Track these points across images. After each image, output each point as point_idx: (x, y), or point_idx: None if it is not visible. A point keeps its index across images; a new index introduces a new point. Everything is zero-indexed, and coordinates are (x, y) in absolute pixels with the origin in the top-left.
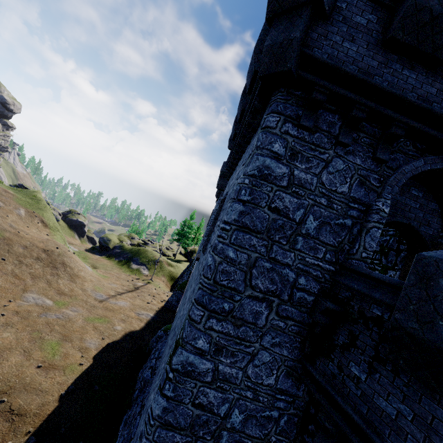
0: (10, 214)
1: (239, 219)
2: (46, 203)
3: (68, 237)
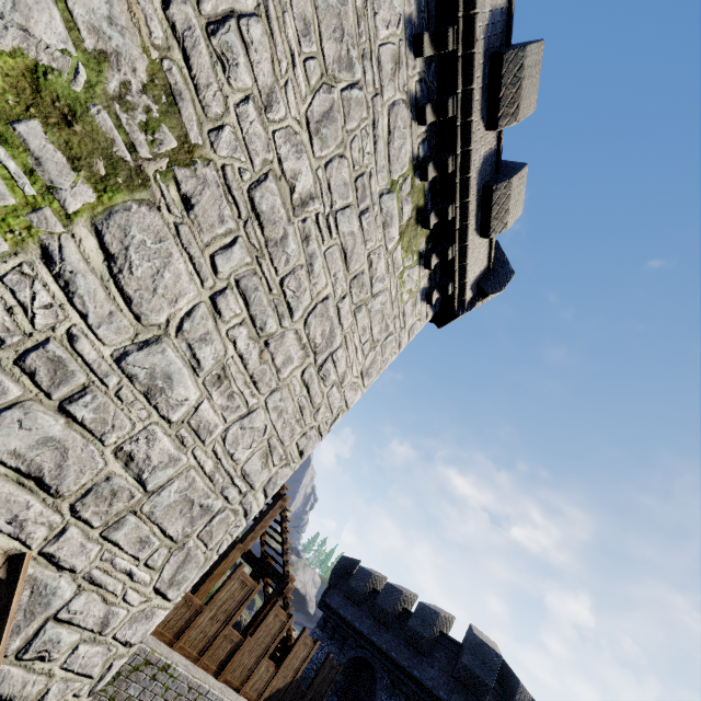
0: None
1: None
2: None
3: None
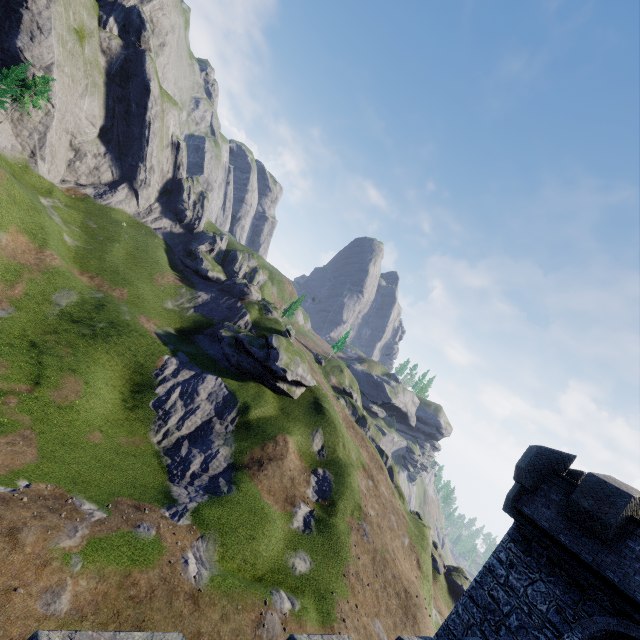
0: (397, 539)
1: (470, 590)
2: (429, 543)
3: (441, 603)
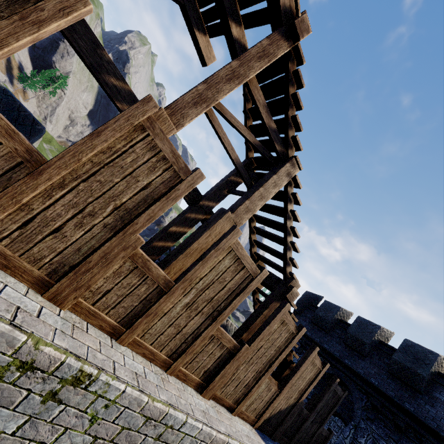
0: None
1: None
2: None
3: None
